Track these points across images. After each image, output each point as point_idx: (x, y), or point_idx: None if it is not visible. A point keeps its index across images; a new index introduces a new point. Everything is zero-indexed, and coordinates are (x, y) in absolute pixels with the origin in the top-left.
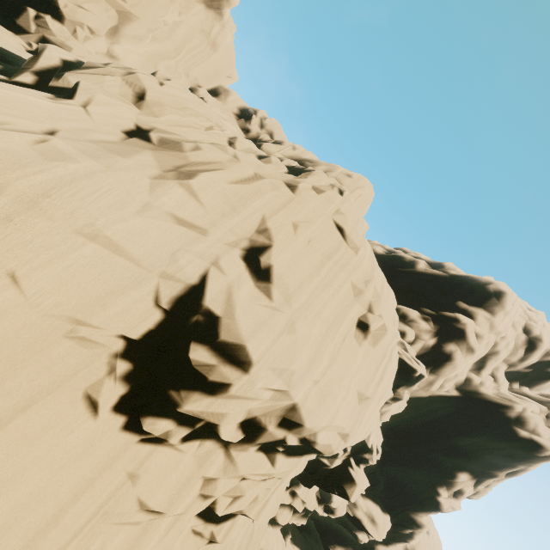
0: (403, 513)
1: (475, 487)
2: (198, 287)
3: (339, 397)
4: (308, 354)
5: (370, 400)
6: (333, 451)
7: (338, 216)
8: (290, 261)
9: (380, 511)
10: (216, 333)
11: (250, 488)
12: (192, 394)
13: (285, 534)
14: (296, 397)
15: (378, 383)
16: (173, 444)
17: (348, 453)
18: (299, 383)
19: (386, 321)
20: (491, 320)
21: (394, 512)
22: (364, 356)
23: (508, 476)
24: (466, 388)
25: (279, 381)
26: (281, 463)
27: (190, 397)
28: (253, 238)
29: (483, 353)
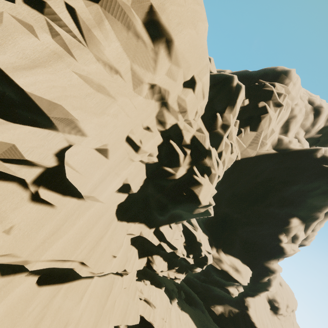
0: (259, 264)
1: (305, 233)
2: None
3: None
4: None
5: None
6: None
7: None
8: None
9: (241, 263)
10: None
11: None
12: None
13: (171, 299)
14: None
15: None
16: None
17: (188, 157)
18: None
19: None
20: (284, 87)
21: (252, 265)
22: None
23: (326, 216)
24: (280, 147)
25: None
26: None
27: None
28: None
29: (285, 115)
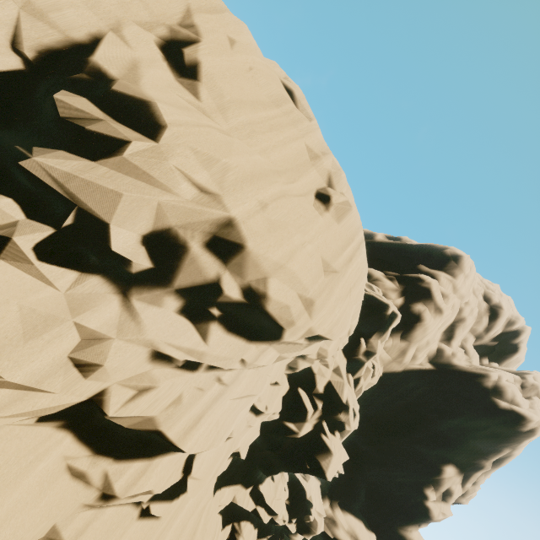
0: (390, 530)
1: (463, 486)
2: (87, 49)
3: (297, 238)
4: (251, 165)
5: (339, 274)
6: (293, 320)
7: (286, 80)
8: (224, 69)
9: (364, 528)
10: (105, 89)
11: (168, 378)
12: (51, 151)
13: None
14: (232, 208)
15: (347, 262)
16: (19, 258)
17: (319, 411)
18: (237, 191)
19: (349, 199)
20: (453, 281)
21: (379, 530)
22: (327, 226)
23: (494, 466)
24: (439, 360)
25: (206, 174)
26: (217, 339)
27: (47, 152)
28: (174, 27)
29: (450, 319)
